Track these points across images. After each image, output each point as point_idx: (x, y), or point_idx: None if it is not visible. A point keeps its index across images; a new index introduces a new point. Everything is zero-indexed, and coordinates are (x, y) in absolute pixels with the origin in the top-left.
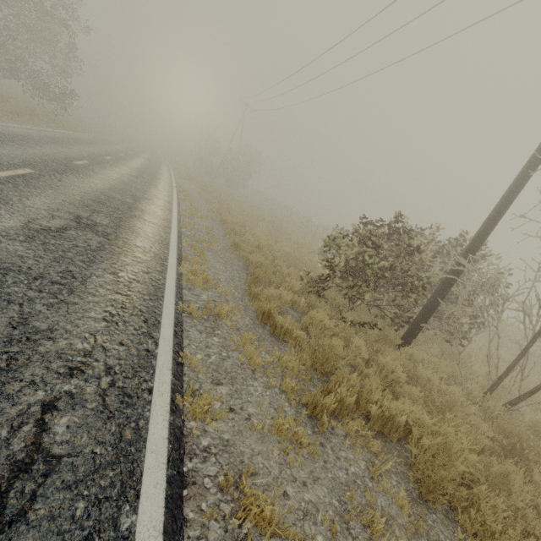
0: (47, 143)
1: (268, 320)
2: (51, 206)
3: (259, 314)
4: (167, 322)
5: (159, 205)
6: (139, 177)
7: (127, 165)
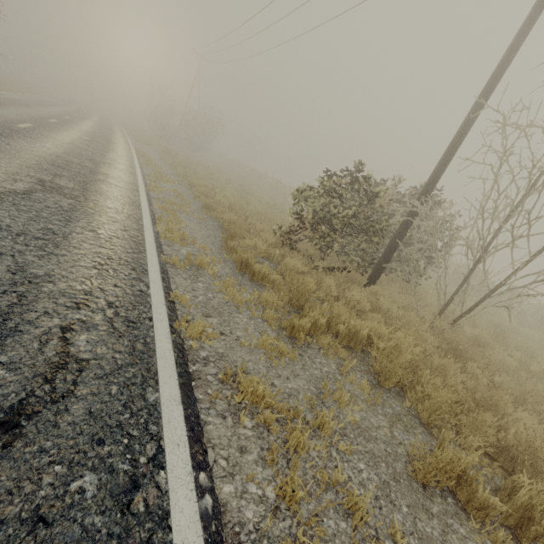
0: None
1: (246, 269)
2: (9, 170)
3: (237, 264)
4: (154, 270)
5: (121, 170)
6: (93, 142)
7: (76, 128)
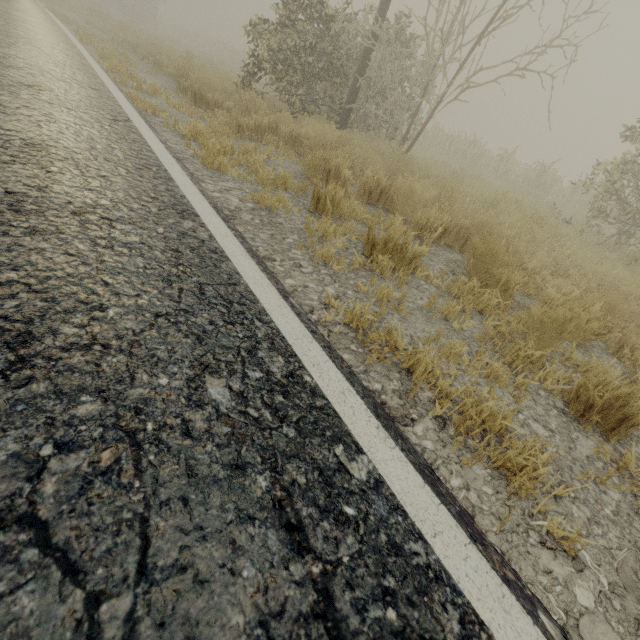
0: None
1: (202, 104)
2: None
3: (191, 96)
4: (106, 79)
5: (39, 19)
6: None
7: None
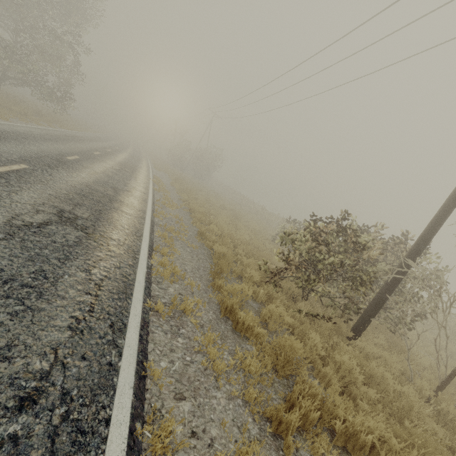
0: (46, 140)
1: (230, 314)
2: (38, 201)
3: (222, 309)
4: (134, 325)
5: (136, 197)
6: (121, 171)
7: (112, 159)
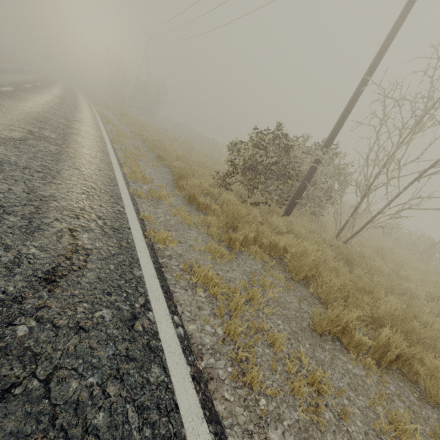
0: None
1: (193, 202)
2: (5, 122)
3: (187, 197)
4: (126, 198)
5: (89, 126)
6: (63, 104)
7: (47, 93)
